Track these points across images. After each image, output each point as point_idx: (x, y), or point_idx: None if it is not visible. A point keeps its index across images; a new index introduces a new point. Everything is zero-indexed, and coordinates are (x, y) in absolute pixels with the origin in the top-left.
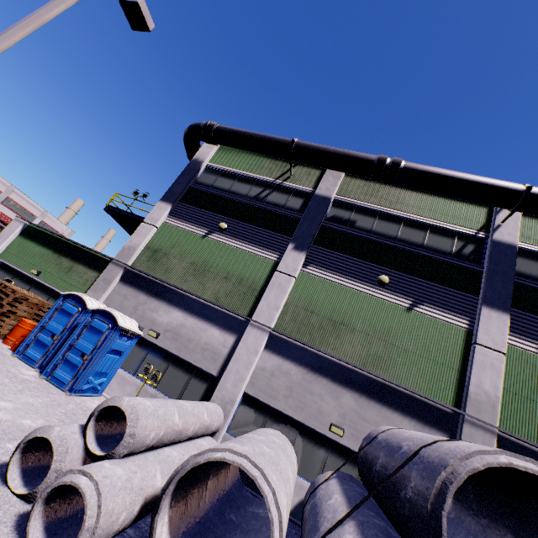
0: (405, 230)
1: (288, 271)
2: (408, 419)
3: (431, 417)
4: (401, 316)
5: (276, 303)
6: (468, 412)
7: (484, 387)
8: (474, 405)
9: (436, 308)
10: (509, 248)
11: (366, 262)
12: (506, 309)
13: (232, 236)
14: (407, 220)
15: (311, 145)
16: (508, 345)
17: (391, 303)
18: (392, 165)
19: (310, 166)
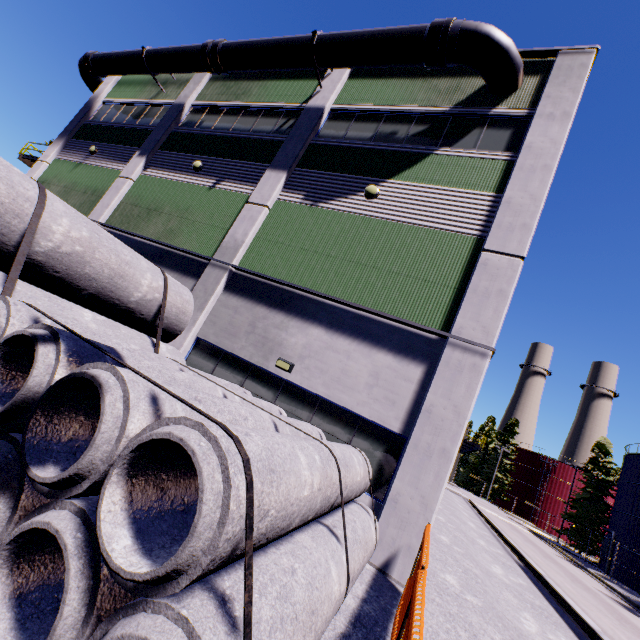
0: (241, 120)
1: (127, 175)
2: (174, 274)
3: (191, 269)
4: (203, 195)
5: (109, 202)
6: (215, 257)
7: (237, 236)
8: (222, 251)
9: (234, 182)
10: (317, 111)
11: (194, 155)
12: (286, 168)
13: (100, 158)
14: (247, 110)
15: (157, 49)
16: (279, 200)
17: (199, 186)
18: (212, 47)
19: (183, 80)
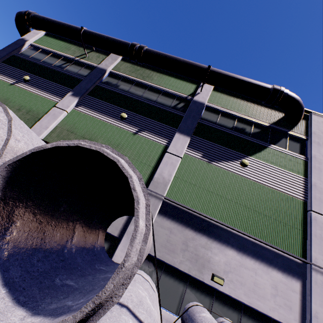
0: (148, 93)
1: (63, 107)
2: None
3: None
4: (129, 137)
5: (47, 125)
6: (150, 188)
7: (164, 174)
8: (154, 184)
9: (152, 133)
10: (201, 104)
11: (117, 107)
12: (189, 135)
13: (33, 86)
14: (151, 88)
15: (93, 32)
16: (186, 154)
17: (125, 130)
18: (139, 48)
19: (101, 53)
